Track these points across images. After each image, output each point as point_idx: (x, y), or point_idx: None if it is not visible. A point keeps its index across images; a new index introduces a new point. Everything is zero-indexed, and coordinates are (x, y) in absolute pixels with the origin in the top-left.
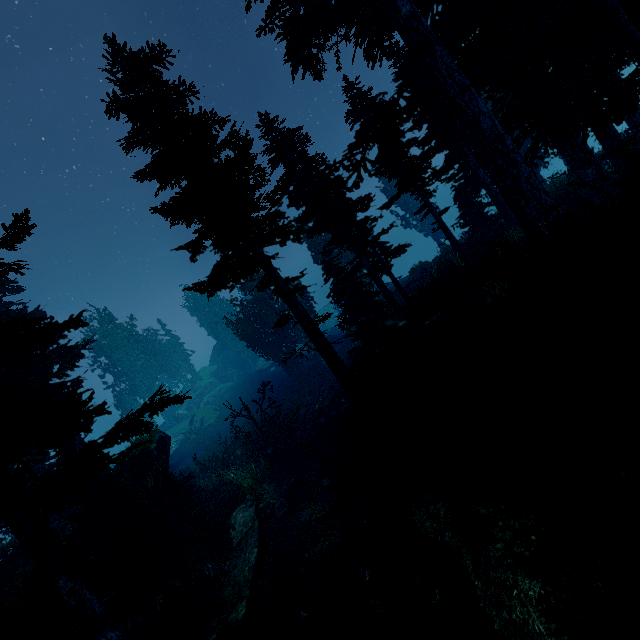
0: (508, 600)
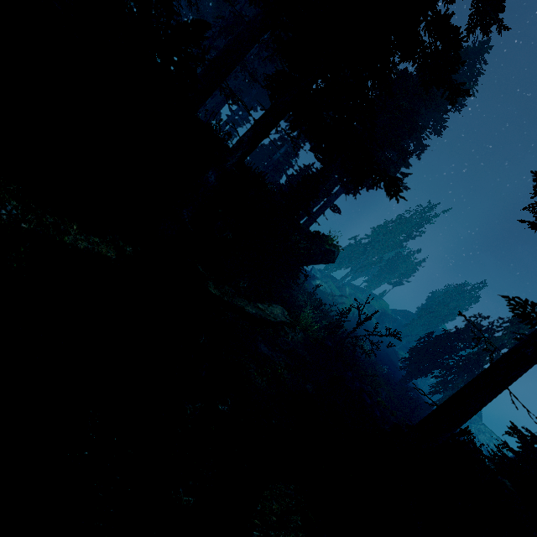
0: None
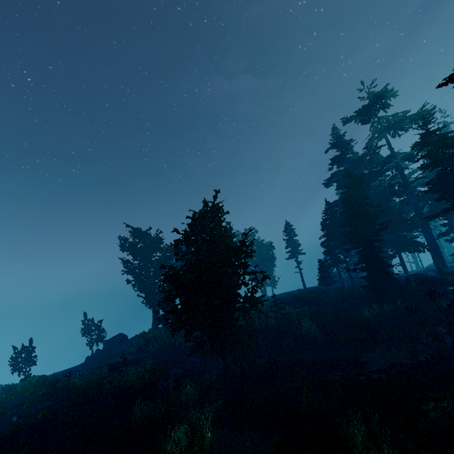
0: None
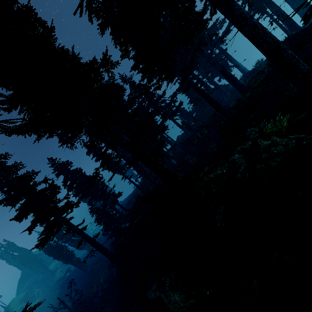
0: (171, 298)
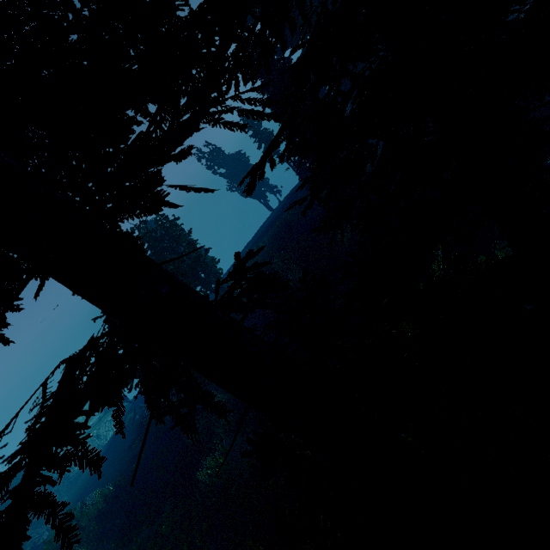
0: None
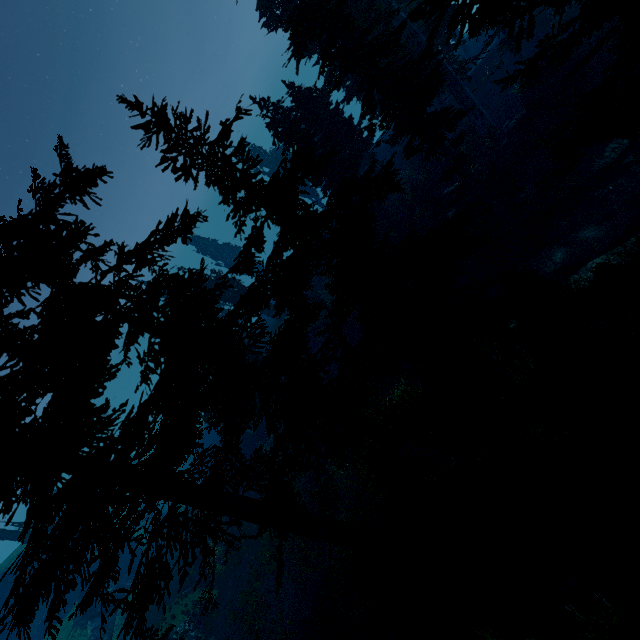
0: None
